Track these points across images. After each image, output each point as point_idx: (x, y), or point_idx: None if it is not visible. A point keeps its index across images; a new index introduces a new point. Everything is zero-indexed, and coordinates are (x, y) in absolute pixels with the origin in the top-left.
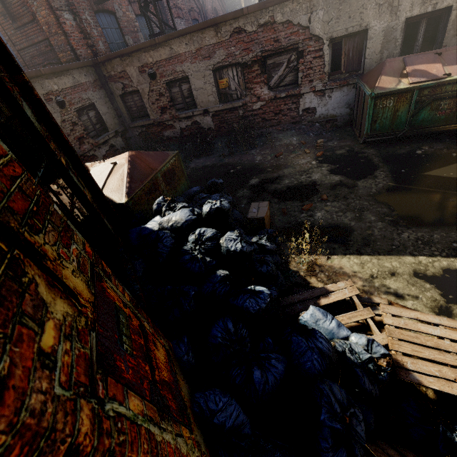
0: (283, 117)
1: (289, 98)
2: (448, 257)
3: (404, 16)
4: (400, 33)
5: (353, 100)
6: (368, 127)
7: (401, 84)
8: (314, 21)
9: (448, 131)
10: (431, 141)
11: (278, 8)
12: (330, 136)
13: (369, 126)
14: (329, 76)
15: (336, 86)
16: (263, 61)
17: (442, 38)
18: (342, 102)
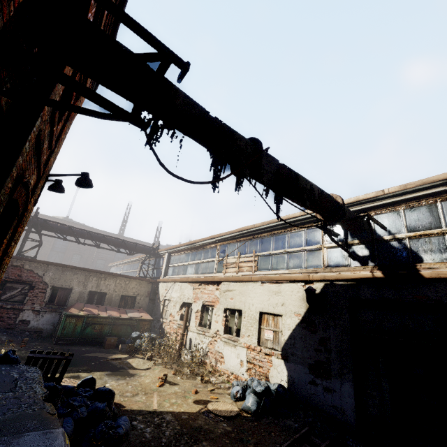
0: (1, 322)
1: (13, 309)
2: (76, 372)
3: (89, 289)
4: (87, 295)
5: (57, 321)
6: (60, 331)
7: (80, 313)
8: (47, 275)
9: (100, 343)
10: (92, 346)
11: (28, 263)
12: (35, 340)
13: (61, 331)
14: (46, 304)
15: (49, 311)
16: (3, 283)
17: (104, 303)
18: (50, 321)
